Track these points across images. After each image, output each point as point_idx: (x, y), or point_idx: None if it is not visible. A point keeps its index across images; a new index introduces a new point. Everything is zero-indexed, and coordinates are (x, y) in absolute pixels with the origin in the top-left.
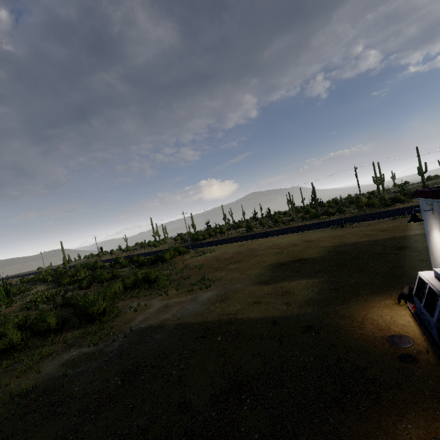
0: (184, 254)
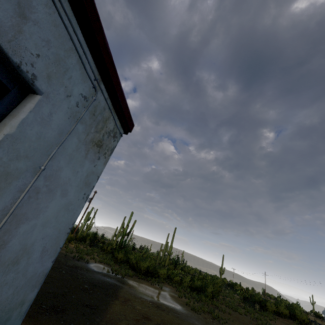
0: (302, 323)
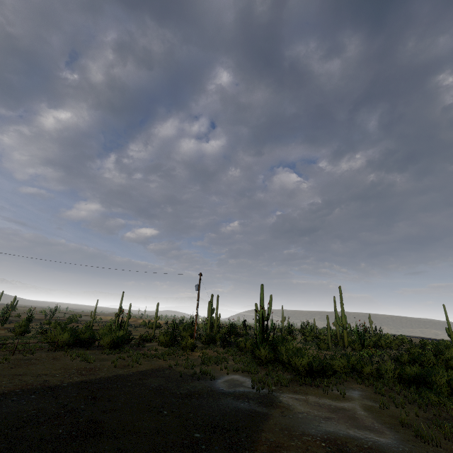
0: None
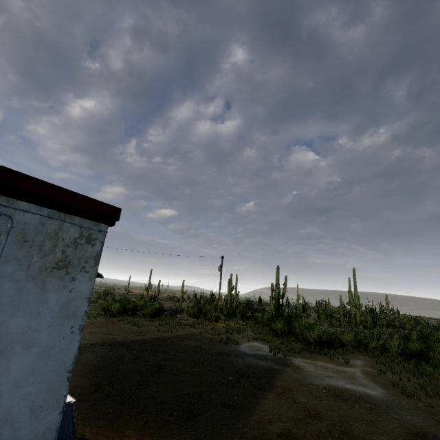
0: None
